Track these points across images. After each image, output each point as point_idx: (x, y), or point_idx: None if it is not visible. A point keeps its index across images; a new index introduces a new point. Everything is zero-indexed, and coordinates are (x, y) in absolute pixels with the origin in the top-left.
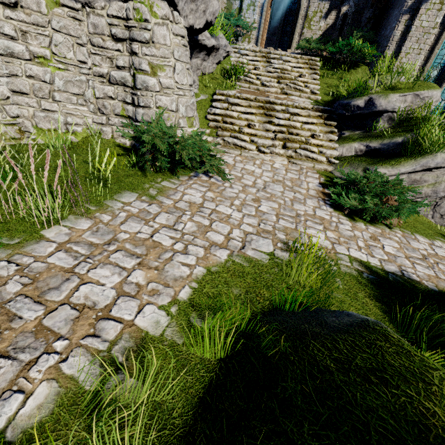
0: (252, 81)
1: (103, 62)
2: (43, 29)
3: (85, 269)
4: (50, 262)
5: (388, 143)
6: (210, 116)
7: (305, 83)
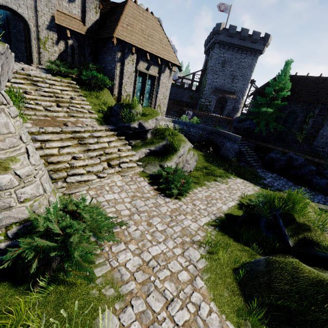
0: (35, 107)
1: None
2: None
3: None
4: None
5: (159, 147)
6: None
7: (81, 105)
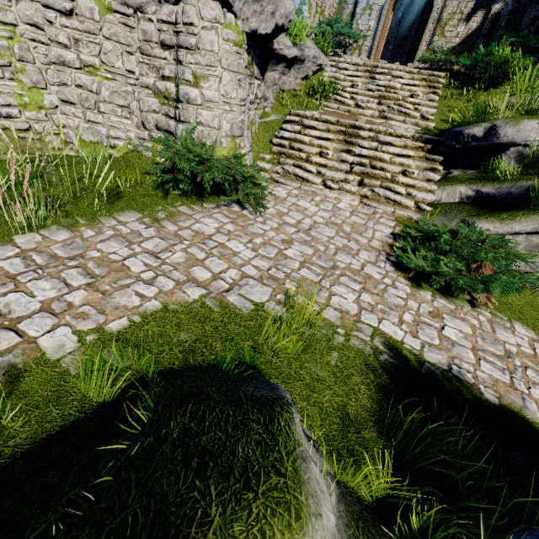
0: (344, 100)
1: (150, 72)
2: (94, 37)
3: (28, 278)
4: (0, 265)
5: (508, 189)
6: (275, 140)
7: (415, 105)
